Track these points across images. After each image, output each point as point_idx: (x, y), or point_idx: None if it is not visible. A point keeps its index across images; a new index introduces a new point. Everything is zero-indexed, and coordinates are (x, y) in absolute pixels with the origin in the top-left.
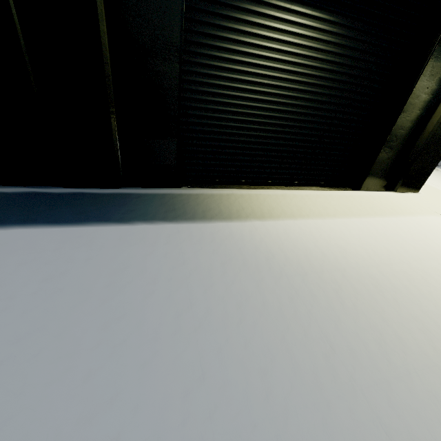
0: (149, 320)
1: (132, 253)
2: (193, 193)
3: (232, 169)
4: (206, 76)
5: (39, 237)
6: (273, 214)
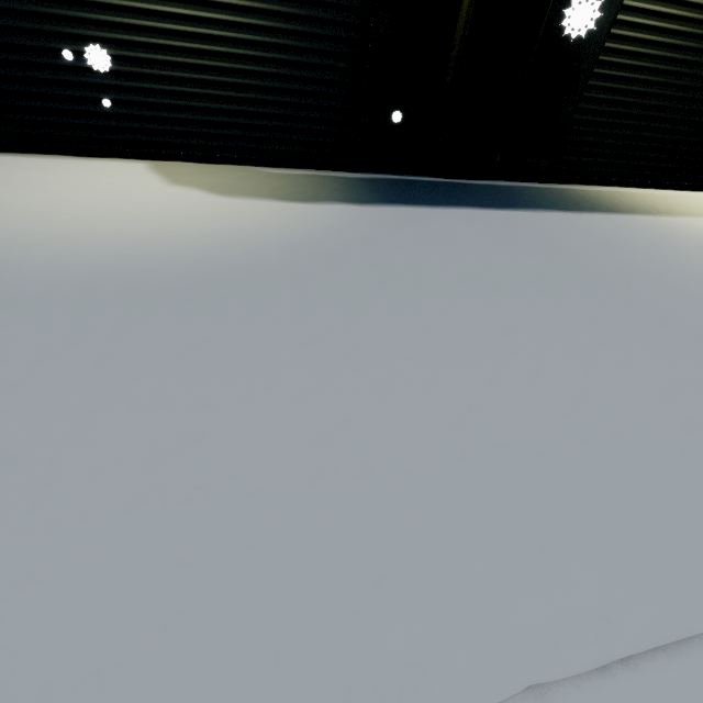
0: (688, 278)
1: (597, 234)
2: (576, 189)
3: (605, 161)
4: (631, 11)
5: (489, 216)
6: (694, 212)
